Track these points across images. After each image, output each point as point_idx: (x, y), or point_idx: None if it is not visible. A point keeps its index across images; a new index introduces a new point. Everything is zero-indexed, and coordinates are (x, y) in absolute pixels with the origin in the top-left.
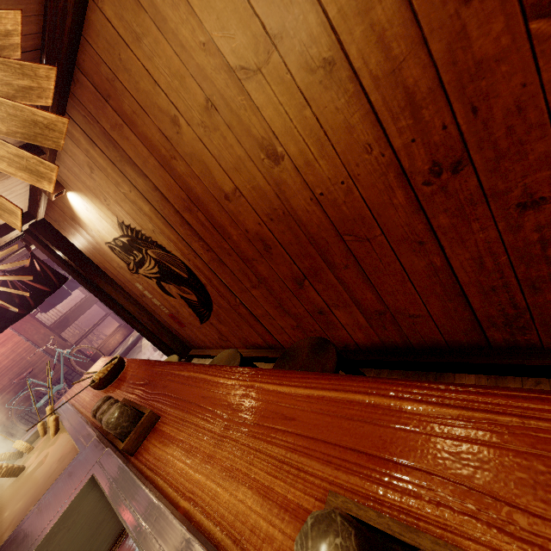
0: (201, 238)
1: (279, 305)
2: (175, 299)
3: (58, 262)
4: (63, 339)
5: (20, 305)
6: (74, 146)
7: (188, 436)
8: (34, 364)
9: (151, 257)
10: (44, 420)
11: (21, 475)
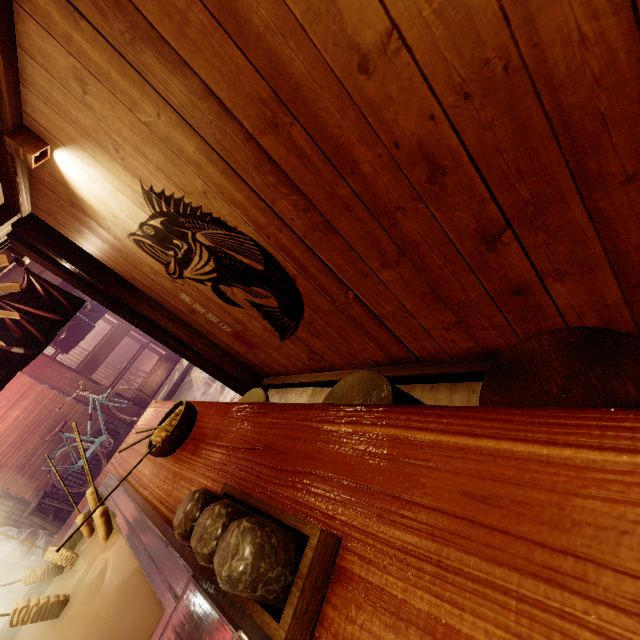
0: (295, 187)
1: (430, 291)
2: (241, 309)
3: (65, 277)
4: (95, 383)
5: (25, 343)
6: (42, 36)
7: (507, 635)
8: (66, 416)
9: (203, 246)
10: (86, 509)
11: (64, 616)
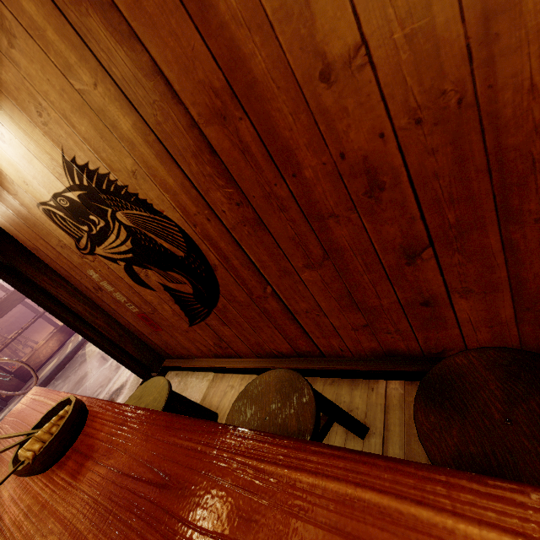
0: (232, 180)
1: (347, 294)
2: (153, 291)
3: None
4: None
5: None
6: None
7: None
8: None
9: (122, 225)
10: None
11: None
